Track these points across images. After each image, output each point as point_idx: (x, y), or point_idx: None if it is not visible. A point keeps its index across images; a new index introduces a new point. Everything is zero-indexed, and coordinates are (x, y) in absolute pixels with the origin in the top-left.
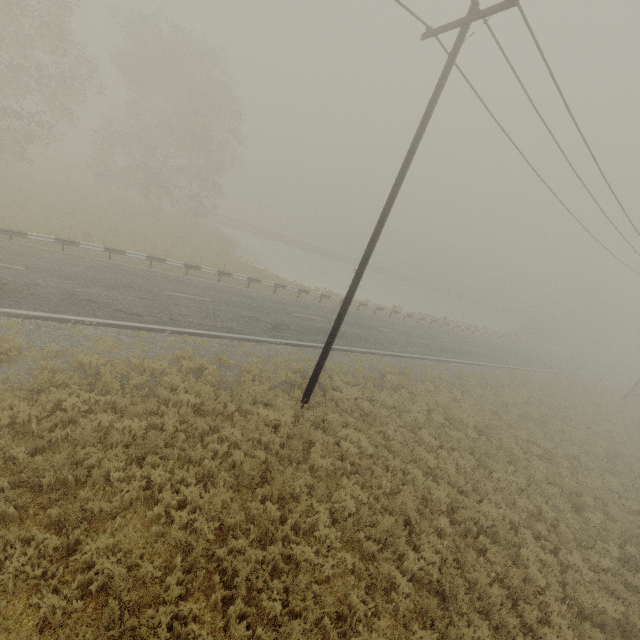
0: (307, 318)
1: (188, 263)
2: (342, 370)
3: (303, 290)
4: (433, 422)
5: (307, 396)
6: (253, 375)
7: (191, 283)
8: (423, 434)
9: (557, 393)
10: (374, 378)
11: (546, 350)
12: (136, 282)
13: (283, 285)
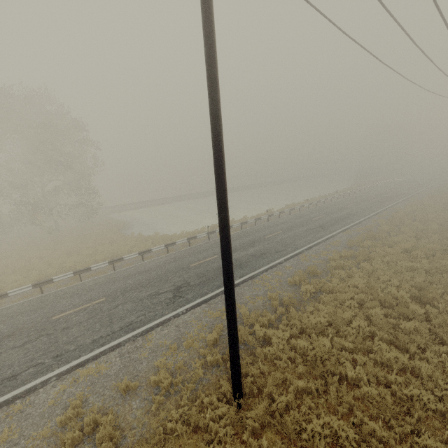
0: (203, 263)
1: (76, 270)
2: (257, 305)
3: (191, 238)
4: (376, 321)
5: (237, 389)
6: (164, 390)
7: (85, 288)
8: (384, 352)
9: (424, 215)
10: (292, 300)
11: (383, 185)
12: (19, 324)
13: (172, 243)
